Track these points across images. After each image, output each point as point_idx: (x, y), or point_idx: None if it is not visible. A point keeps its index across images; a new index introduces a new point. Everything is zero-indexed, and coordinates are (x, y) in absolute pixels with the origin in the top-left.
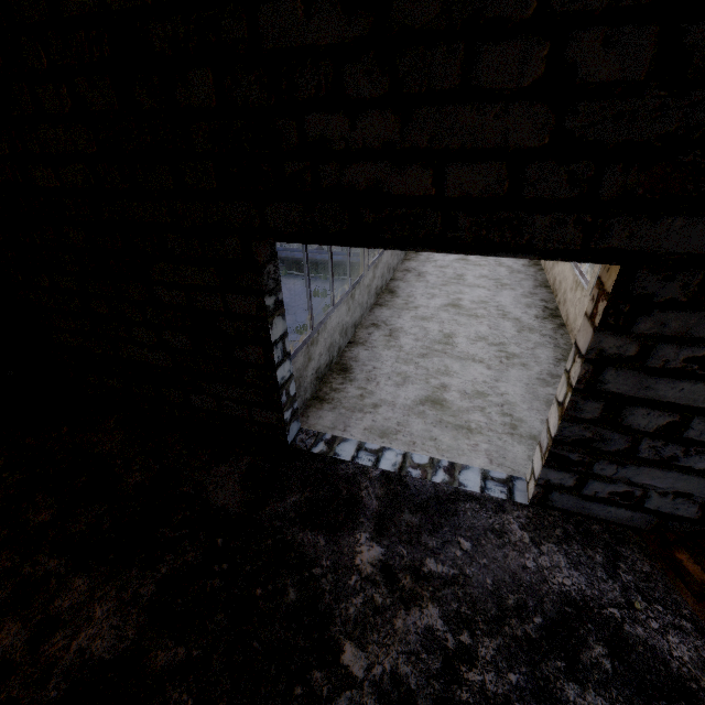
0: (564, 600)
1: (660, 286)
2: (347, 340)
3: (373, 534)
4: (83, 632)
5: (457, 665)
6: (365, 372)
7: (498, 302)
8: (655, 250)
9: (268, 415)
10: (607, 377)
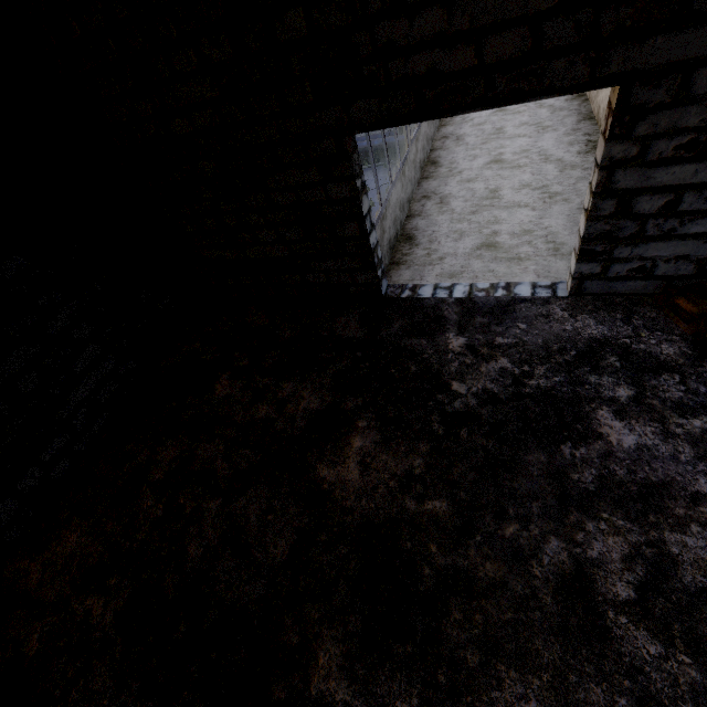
0: (591, 341)
1: (650, 95)
2: (405, 215)
3: (458, 333)
4: (302, 403)
5: (522, 380)
6: (426, 237)
7: (540, 147)
8: (644, 67)
9: (365, 276)
10: (617, 178)
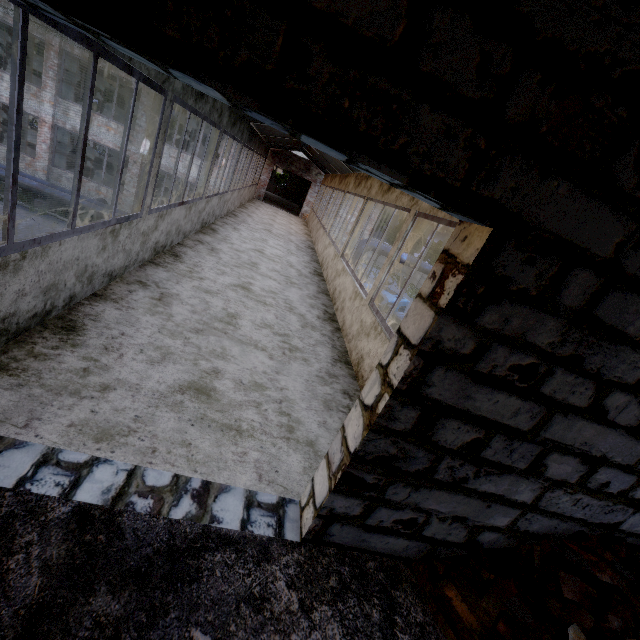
0: None
1: (519, 270)
2: (91, 291)
3: None
4: None
5: None
6: (104, 338)
7: (287, 296)
8: (531, 219)
9: None
10: (434, 378)
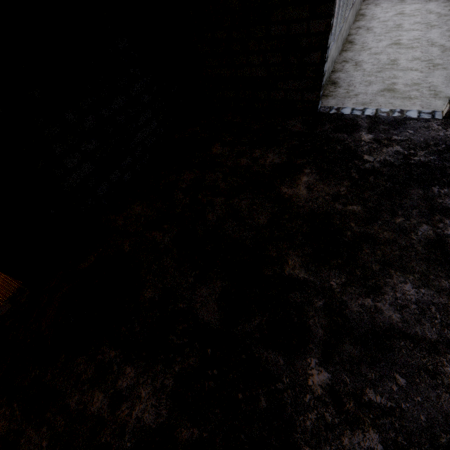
0: None
1: None
2: (331, 70)
3: (368, 132)
4: (268, 159)
5: (409, 157)
6: (346, 83)
7: (428, 37)
8: None
9: (311, 95)
10: None
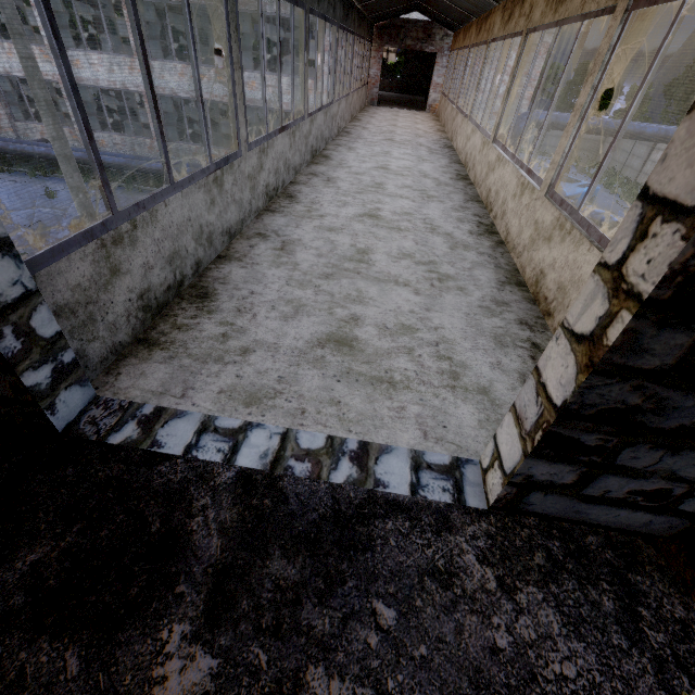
0: None
1: None
2: (215, 254)
3: (200, 624)
4: None
5: None
6: (235, 300)
7: (425, 214)
8: None
9: None
10: None
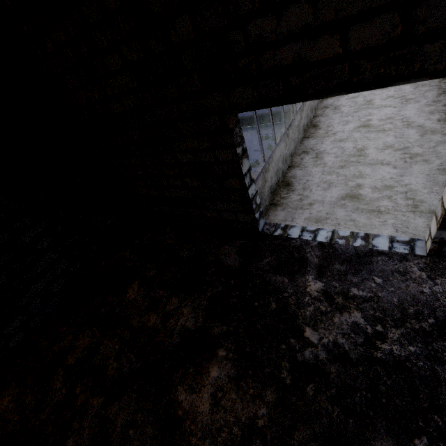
0: None
1: None
2: (287, 166)
3: (316, 276)
4: (181, 319)
5: (374, 341)
6: (301, 184)
7: (403, 115)
8: None
9: (246, 217)
10: None
